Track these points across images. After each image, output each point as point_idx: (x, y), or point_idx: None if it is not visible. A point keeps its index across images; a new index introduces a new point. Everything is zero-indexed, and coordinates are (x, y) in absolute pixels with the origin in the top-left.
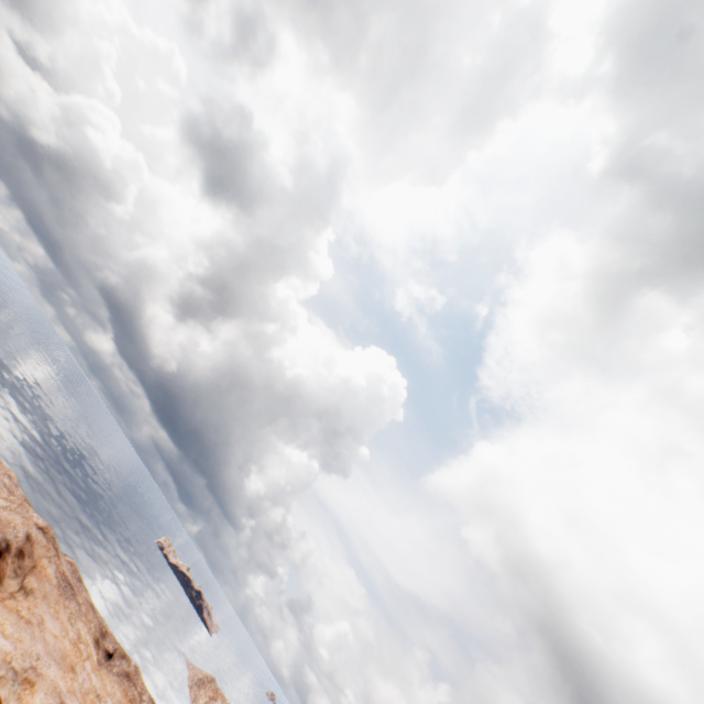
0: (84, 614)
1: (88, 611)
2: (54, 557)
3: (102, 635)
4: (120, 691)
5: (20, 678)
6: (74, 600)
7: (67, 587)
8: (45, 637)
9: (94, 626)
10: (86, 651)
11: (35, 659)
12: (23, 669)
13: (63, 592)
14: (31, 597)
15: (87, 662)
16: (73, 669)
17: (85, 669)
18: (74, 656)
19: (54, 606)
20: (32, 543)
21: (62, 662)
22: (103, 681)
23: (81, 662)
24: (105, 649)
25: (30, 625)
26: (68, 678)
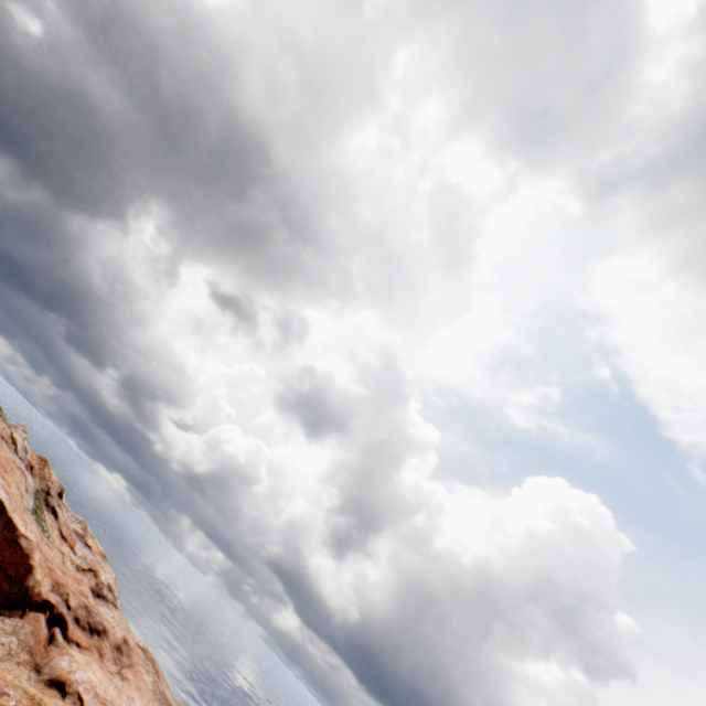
0: None
1: None
2: (153, 672)
3: None
4: None
5: (100, 699)
6: None
7: (167, 704)
8: (131, 704)
9: None
10: None
11: (117, 704)
12: (104, 697)
13: (159, 700)
14: (126, 682)
15: None
16: None
17: None
18: None
19: (147, 700)
20: (130, 648)
21: None
22: None
23: None
24: None
25: (119, 689)
26: None
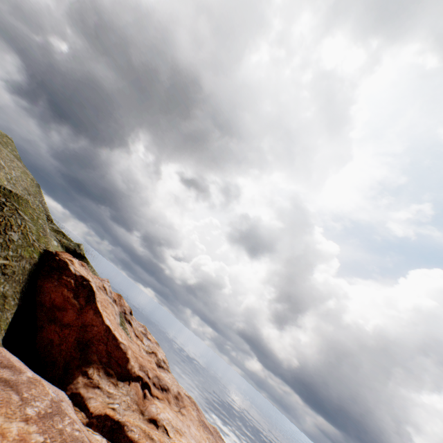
0: None
1: None
2: (195, 410)
3: None
4: None
5: (174, 428)
6: (211, 435)
7: (206, 427)
8: (189, 429)
9: None
10: None
11: (183, 431)
12: (176, 427)
13: (202, 425)
14: (184, 416)
15: None
16: None
17: None
18: None
19: (196, 426)
20: (181, 397)
21: None
22: None
23: None
24: None
25: (182, 421)
26: None
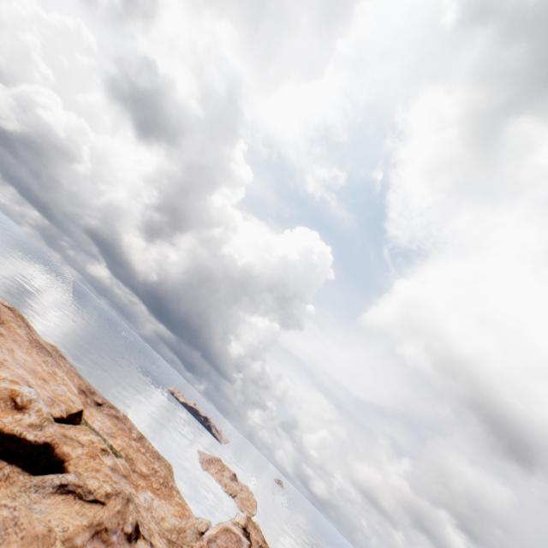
0: (64, 369)
1: (70, 371)
2: (24, 327)
3: (91, 393)
4: (110, 423)
5: None
6: (50, 357)
7: (42, 349)
8: (14, 356)
9: (77, 381)
10: (62, 381)
11: (2, 359)
12: None
13: (36, 347)
14: (1, 337)
15: (63, 386)
16: (45, 380)
17: (59, 387)
18: (47, 376)
19: (26, 349)
20: None
21: (32, 373)
22: (93, 413)
23: (56, 383)
24: (94, 400)
25: None
26: (39, 381)
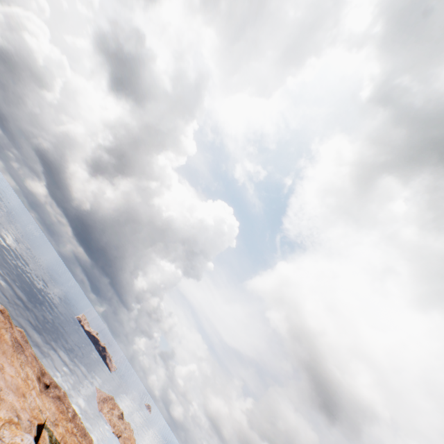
0: (30, 362)
1: (33, 360)
2: (9, 328)
3: (42, 374)
4: (54, 407)
5: None
6: (23, 354)
7: (18, 347)
8: (5, 377)
9: (36, 369)
10: (32, 385)
11: None
12: None
13: (16, 349)
14: None
15: (33, 391)
16: (24, 395)
17: (32, 395)
18: (24, 387)
19: (10, 358)
20: None
21: (16, 392)
22: (43, 401)
23: (29, 391)
24: (44, 383)
25: None
26: (21, 401)
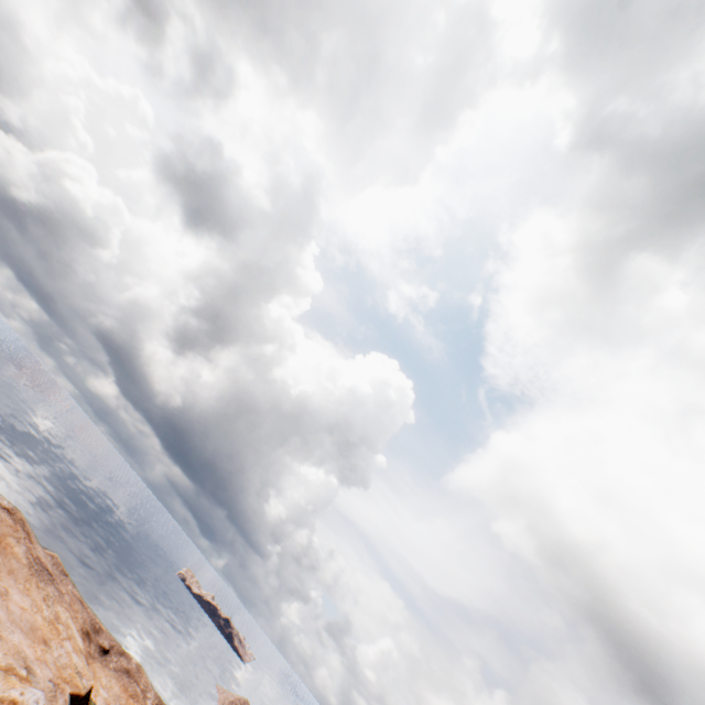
0: (66, 602)
1: (73, 601)
2: (24, 539)
3: (95, 631)
4: (118, 686)
5: None
6: (52, 585)
7: (43, 572)
8: (8, 606)
9: (81, 617)
10: (66, 632)
11: None
12: None
13: (36, 573)
14: None
15: (67, 642)
16: (45, 642)
17: (63, 647)
18: (48, 631)
19: (23, 583)
20: None
21: (30, 633)
22: (97, 674)
23: (59, 640)
24: (99, 645)
25: None
26: (38, 648)
